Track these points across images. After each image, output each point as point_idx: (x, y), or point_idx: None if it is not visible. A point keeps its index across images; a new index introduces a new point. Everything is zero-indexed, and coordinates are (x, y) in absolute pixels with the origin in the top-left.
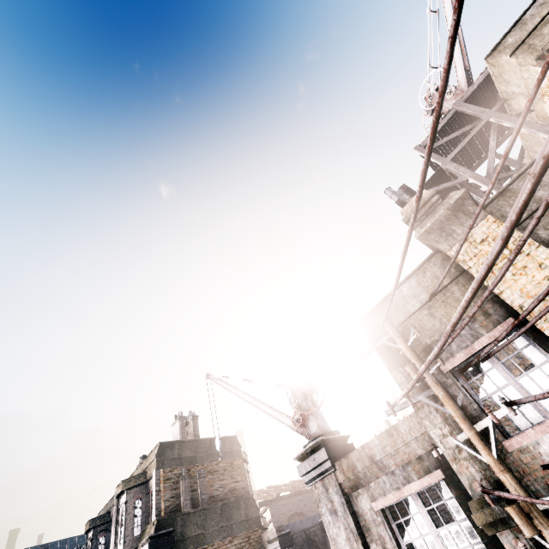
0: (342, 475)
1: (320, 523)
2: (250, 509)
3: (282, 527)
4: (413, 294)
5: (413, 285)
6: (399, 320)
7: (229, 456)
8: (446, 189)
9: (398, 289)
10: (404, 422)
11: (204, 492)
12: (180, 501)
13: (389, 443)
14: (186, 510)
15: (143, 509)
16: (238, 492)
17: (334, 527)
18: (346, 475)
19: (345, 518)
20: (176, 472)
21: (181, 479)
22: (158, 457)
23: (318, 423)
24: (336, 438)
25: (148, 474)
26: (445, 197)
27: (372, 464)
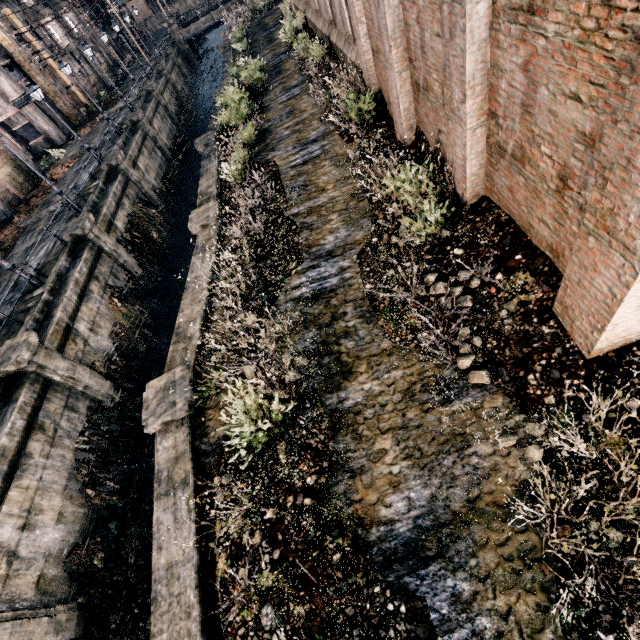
0: None
1: None
2: None
3: None
4: None
5: None
6: None
7: None
8: None
9: None
10: None
11: None
12: None
13: None
14: None
15: None
16: None
17: None
18: None
19: None
20: None
21: None
22: None
23: None
24: None
25: None
26: None
27: None
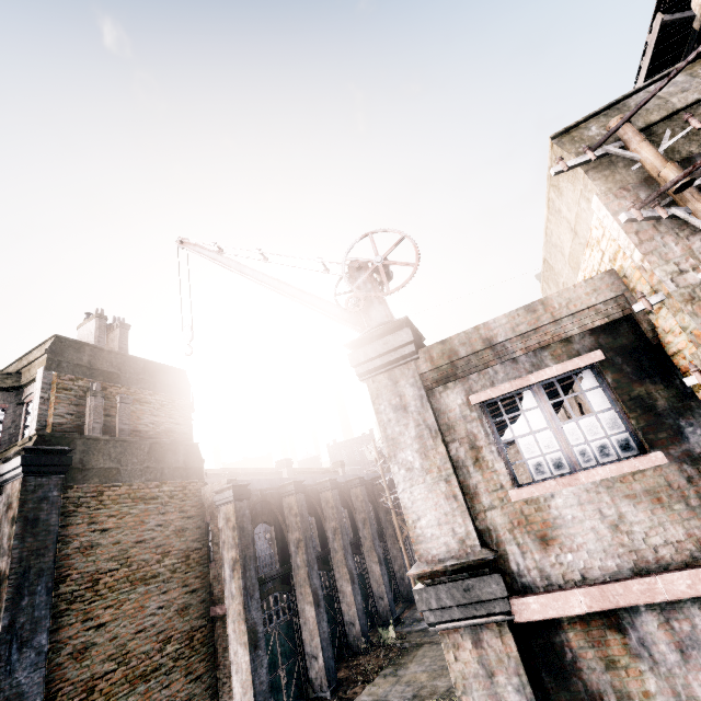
0: (428, 364)
1: (279, 488)
2: (192, 458)
3: (235, 481)
4: (681, 89)
5: (681, 80)
6: (649, 120)
7: (171, 392)
8: (675, 43)
9: (642, 91)
10: (561, 294)
11: (126, 422)
12: (83, 423)
13: (526, 320)
14: (93, 435)
15: (7, 424)
16: (177, 436)
17: (398, 425)
18: (437, 364)
19: (420, 413)
20: (81, 384)
21: (90, 395)
22: (50, 354)
23: (389, 312)
24: (416, 331)
25: (25, 377)
26: (661, 62)
27: (486, 349)
